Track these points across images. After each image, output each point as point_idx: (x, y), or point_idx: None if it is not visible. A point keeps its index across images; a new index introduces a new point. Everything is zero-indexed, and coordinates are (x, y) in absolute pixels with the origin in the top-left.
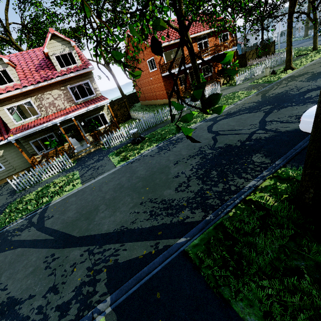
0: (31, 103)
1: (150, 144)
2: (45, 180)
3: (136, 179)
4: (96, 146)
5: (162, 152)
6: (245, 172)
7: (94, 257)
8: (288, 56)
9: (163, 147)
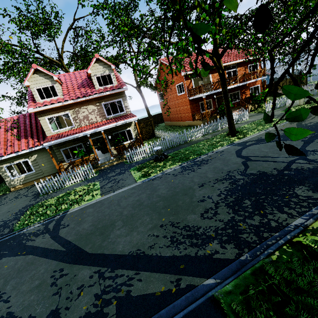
0: (69, 115)
1: (173, 163)
2: (67, 187)
3: (156, 198)
4: (119, 159)
5: (185, 172)
6: (287, 206)
7: (104, 281)
8: None
9: (186, 167)
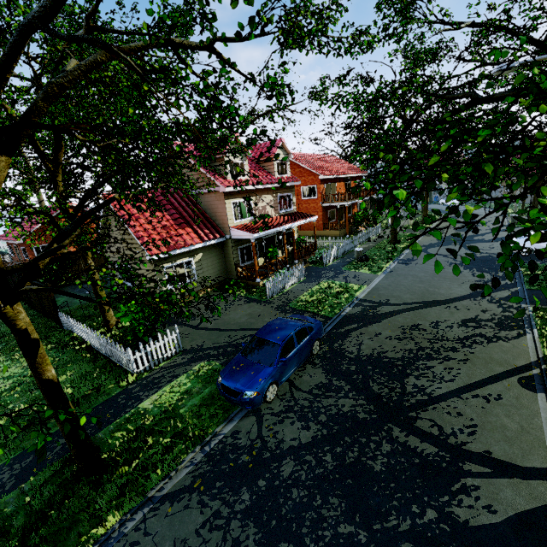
0: (250, 203)
1: (383, 262)
2: (292, 289)
3: (426, 277)
4: (304, 263)
5: (412, 265)
6: None
7: (482, 300)
8: (425, 212)
9: (404, 263)
